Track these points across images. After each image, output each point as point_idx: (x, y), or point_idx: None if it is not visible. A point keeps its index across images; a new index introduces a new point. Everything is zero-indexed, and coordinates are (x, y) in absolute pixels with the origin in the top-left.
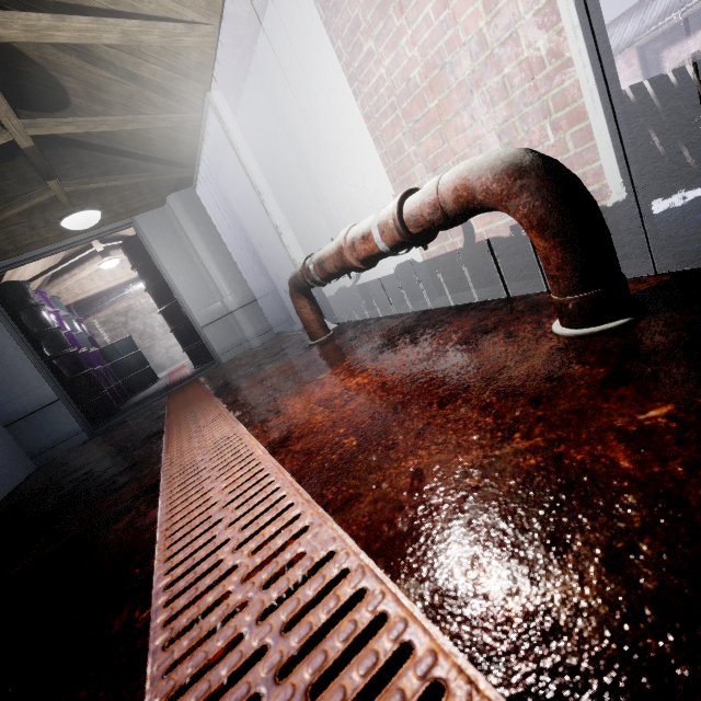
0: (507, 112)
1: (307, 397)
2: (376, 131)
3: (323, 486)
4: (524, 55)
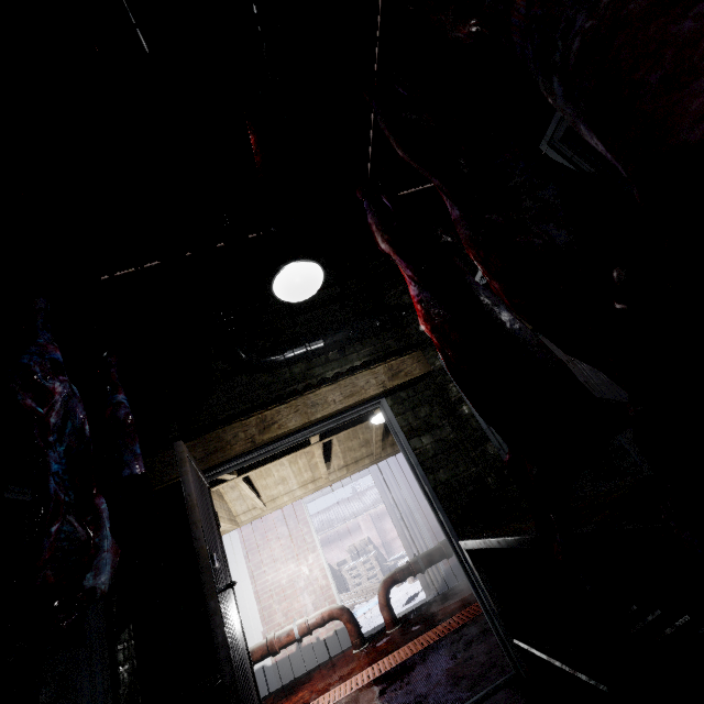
0: (315, 597)
1: None
2: (259, 598)
3: (343, 681)
4: (320, 584)
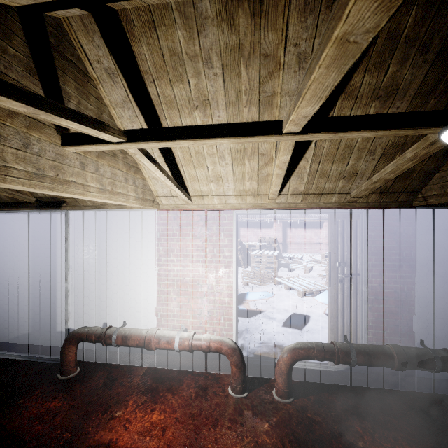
0: (213, 307)
1: (124, 431)
2: (161, 281)
3: None
4: (222, 298)
